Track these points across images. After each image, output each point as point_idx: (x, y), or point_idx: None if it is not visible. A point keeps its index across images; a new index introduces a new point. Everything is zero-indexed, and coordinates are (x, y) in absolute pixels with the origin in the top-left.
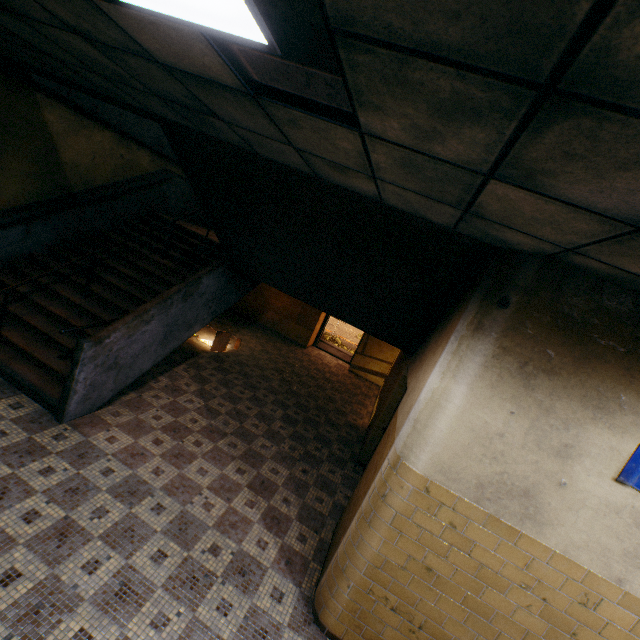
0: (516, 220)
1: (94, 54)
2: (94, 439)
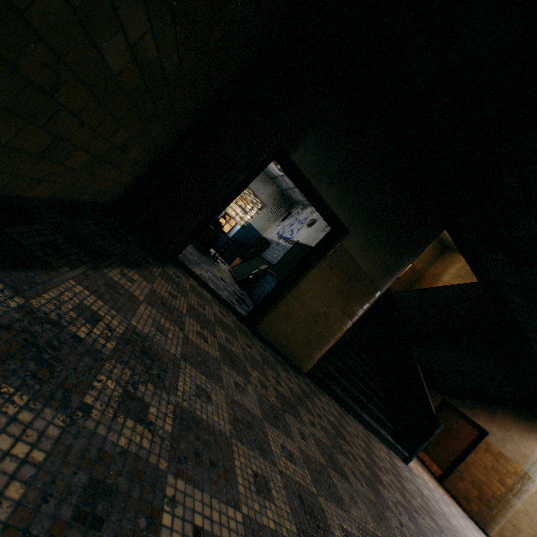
0: None
1: None
2: (414, 470)
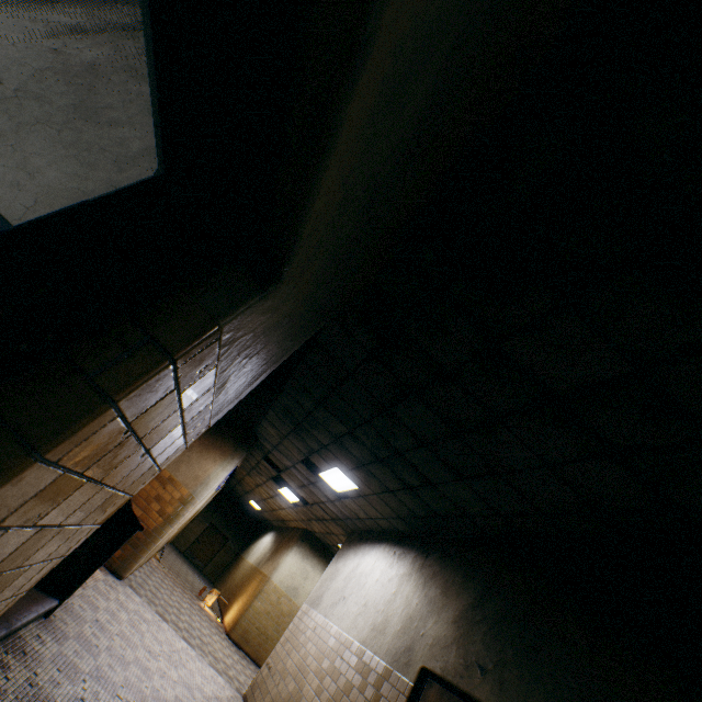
0: (279, 454)
1: (320, 436)
2: None
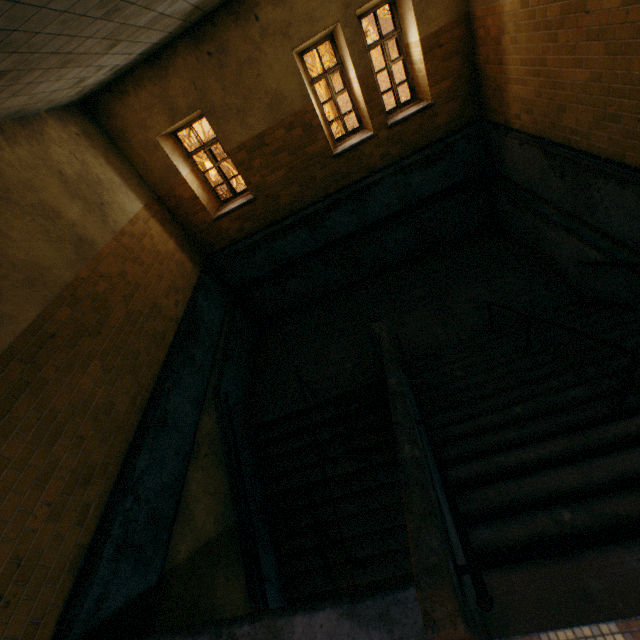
0: None
1: None
2: None
